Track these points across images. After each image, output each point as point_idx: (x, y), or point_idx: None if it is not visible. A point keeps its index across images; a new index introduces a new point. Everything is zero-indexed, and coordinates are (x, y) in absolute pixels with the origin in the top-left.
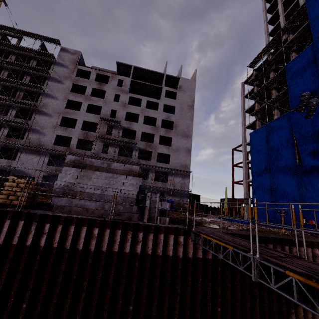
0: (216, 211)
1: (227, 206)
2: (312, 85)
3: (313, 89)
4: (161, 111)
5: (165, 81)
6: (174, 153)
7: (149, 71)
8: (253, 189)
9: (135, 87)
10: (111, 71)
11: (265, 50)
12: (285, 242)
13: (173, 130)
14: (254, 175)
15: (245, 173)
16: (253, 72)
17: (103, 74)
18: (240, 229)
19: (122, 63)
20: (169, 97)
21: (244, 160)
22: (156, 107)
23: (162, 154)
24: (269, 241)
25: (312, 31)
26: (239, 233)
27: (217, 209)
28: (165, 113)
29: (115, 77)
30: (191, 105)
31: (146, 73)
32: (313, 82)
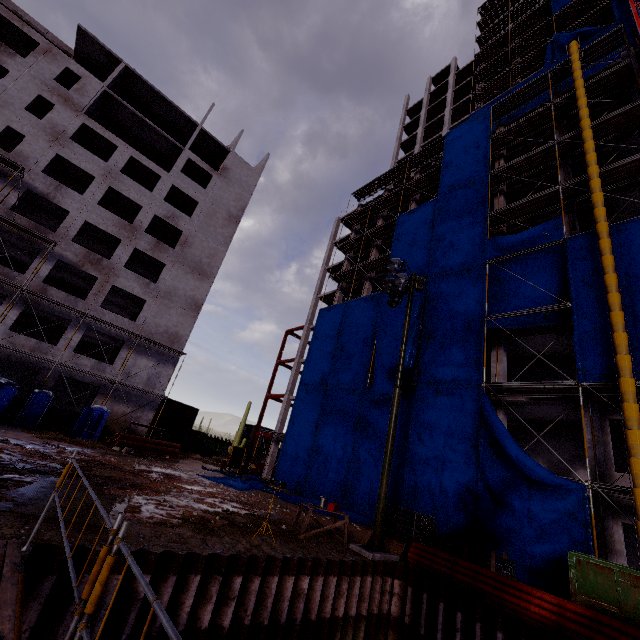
0: (224, 448)
1: (238, 443)
2: (420, 262)
3: (419, 268)
4: (159, 197)
5: (196, 141)
6: (157, 300)
7: (163, 99)
8: (293, 417)
9: (114, 115)
10: (63, 43)
11: (383, 181)
12: (239, 566)
13: (174, 250)
14: (302, 390)
15: (292, 381)
16: (359, 207)
17: (22, 27)
18: (177, 515)
19: (95, 38)
20: (194, 179)
21: (298, 356)
22: (153, 185)
23: (129, 295)
24: (197, 568)
25: (441, 180)
26: (128, 539)
27: (228, 444)
28: (168, 205)
29: (60, 56)
30: (234, 216)
31: (155, 98)
32: (422, 258)
